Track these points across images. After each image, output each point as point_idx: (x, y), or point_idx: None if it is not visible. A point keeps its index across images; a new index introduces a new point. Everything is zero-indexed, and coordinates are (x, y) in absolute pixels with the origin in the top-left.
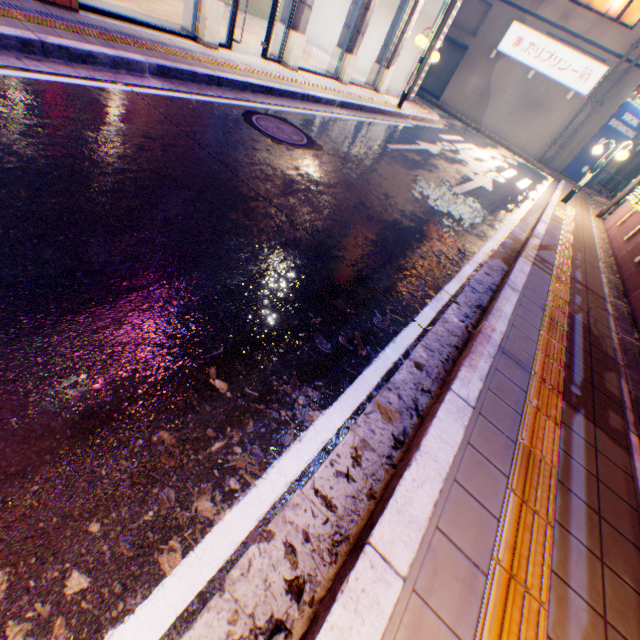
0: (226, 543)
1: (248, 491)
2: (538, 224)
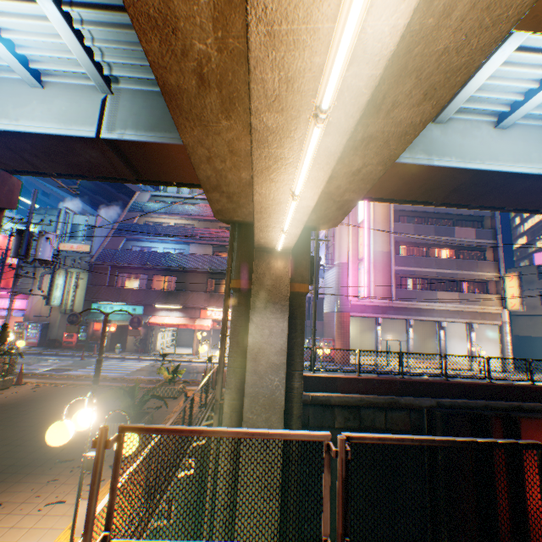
0: None
1: None
2: None
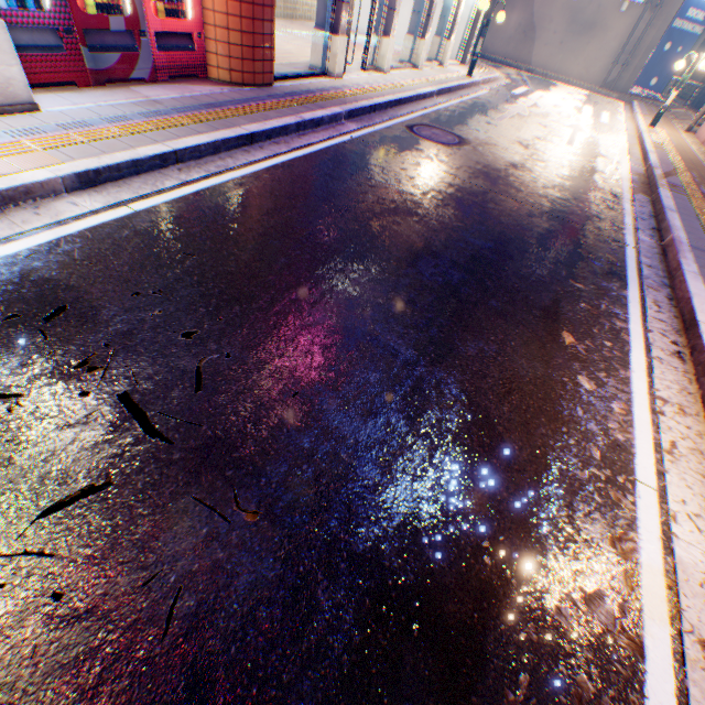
0: (637, 334)
1: (628, 320)
2: (648, 156)
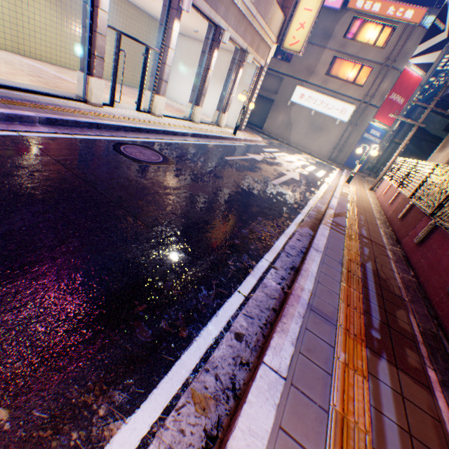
0: None
1: None
2: (332, 199)
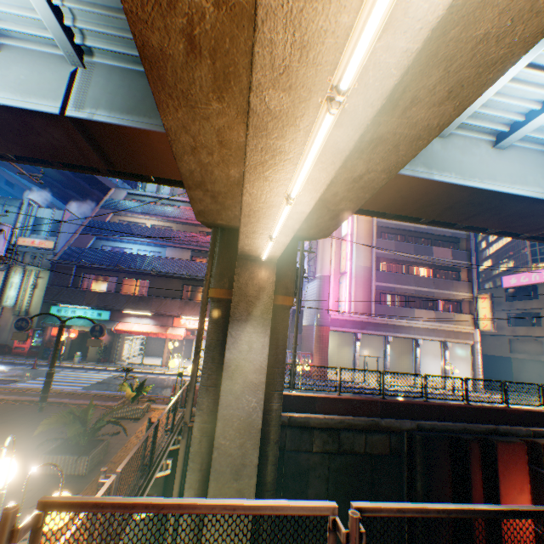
0: None
1: None
2: None
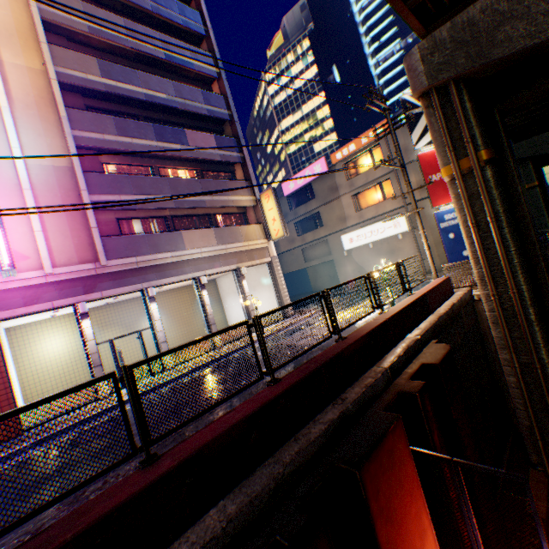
0: None
1: None
2: None
